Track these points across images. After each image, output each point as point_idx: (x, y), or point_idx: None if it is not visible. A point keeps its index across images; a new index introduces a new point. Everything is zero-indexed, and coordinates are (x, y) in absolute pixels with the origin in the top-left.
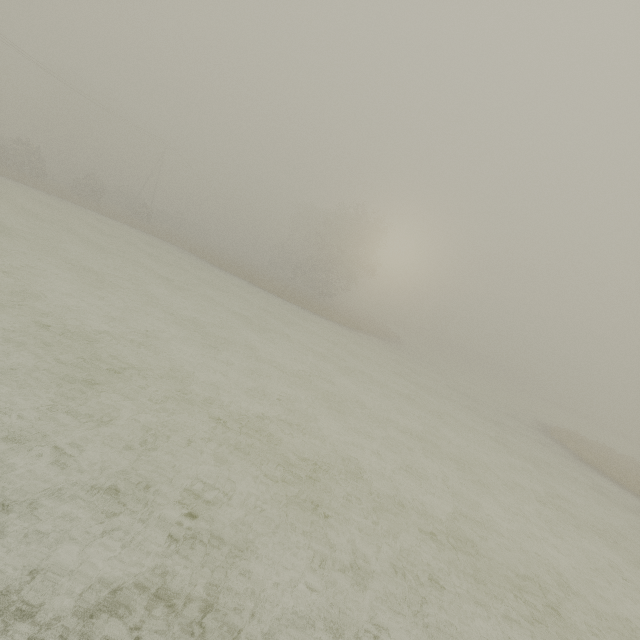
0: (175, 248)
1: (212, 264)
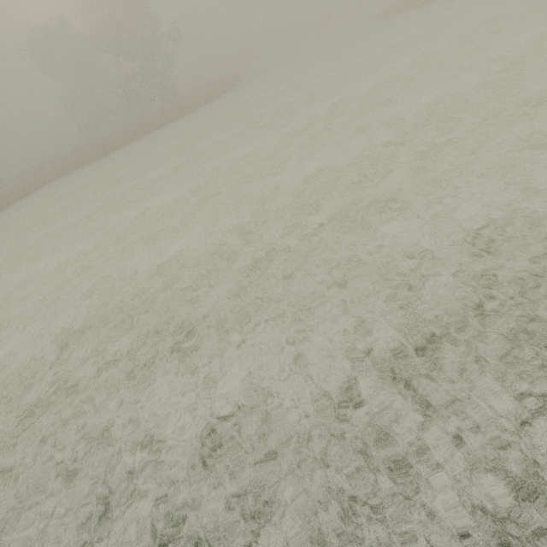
0: (66, 178)
1: (104, 156)
